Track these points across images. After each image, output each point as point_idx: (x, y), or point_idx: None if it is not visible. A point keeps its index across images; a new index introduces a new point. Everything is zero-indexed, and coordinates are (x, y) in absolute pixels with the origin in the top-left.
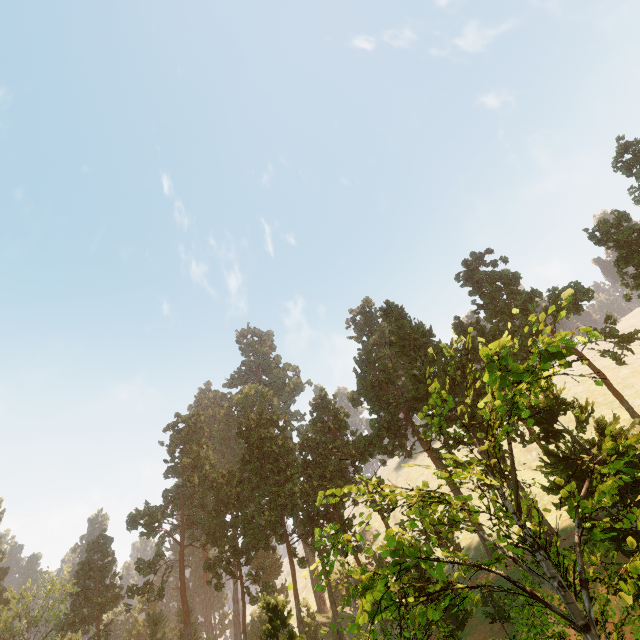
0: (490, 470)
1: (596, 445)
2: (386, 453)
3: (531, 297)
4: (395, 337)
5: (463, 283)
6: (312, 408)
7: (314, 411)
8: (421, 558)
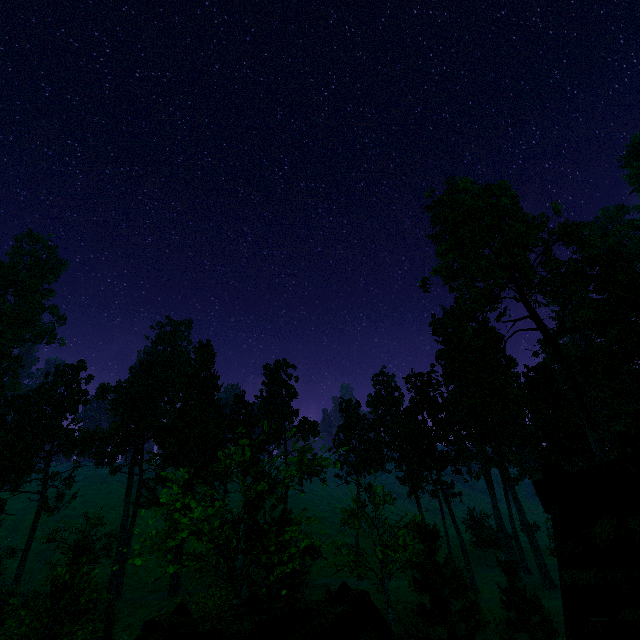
0: (246, 503)
1: (276, 521)
2: (98, 458)
3: (293, 414)
4: (193, 371)
5: (266, 373)
6: (56, 372)
7: (56, 376)
8: (202, 530)
